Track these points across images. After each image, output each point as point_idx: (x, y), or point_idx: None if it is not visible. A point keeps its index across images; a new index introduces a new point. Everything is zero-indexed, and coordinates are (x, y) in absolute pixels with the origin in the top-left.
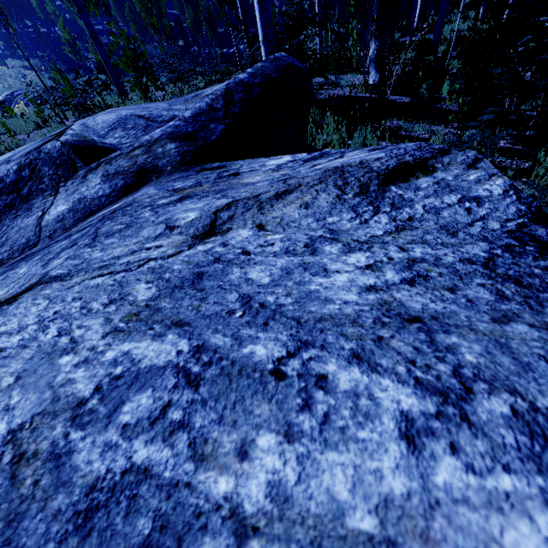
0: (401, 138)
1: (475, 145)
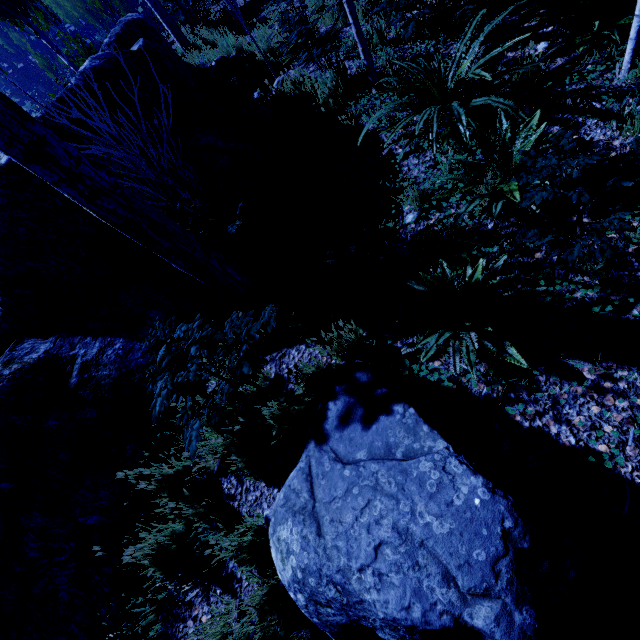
0: (262, 24)
1: (280, 9)
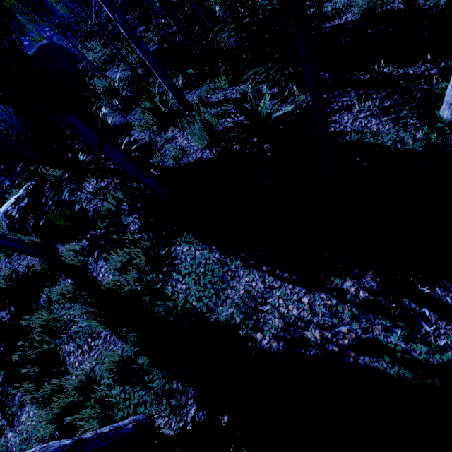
0: None
1: None
